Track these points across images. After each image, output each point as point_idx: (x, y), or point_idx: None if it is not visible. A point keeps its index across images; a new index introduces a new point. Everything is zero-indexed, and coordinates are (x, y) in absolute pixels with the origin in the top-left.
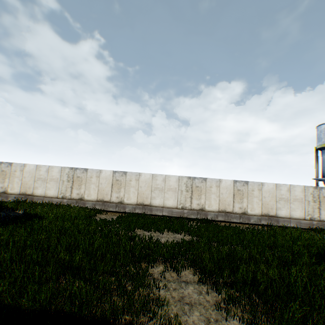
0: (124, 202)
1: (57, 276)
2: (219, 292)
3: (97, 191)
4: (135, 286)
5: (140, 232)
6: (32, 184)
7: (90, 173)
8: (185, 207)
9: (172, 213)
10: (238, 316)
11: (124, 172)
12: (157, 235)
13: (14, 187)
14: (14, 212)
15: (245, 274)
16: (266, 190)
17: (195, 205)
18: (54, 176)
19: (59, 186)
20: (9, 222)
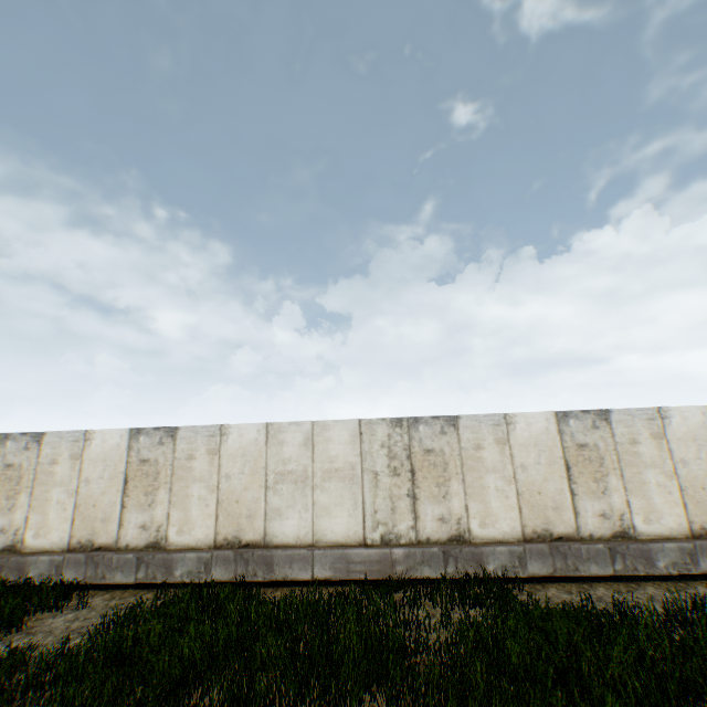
0: (167, 544)
1: None
2: None
3: (72, 510)
4: None
5: None
6: None
7: (50, 449)
8: (396, 536)
9: (350, 565)
10: None
11: (169, 431)
12: None
13: None
14: None
15: None
16: (682, 435)
17: (433, 525)
18: None
19: None
20: None
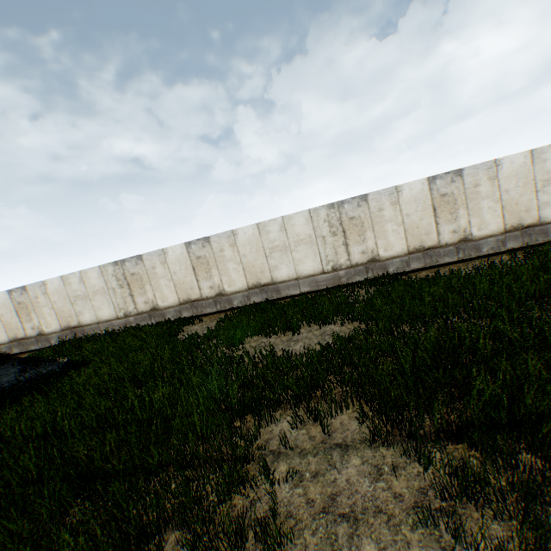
0: (225, 293)
1: (49, 515)
2: (423, 469)
3: (173, 287)
4: (213, 503)
5: (256, 341)
6: (70, 309)
7: (148, 262)
8: (339, 266)
9: (318, 283)
10: (490, 548)
11: (205, 240)
12: (288, 340)
13: (49, 322)
14: (56, 363)
15: (489, 406)
16: (508, 174)
17: (358, 256)
18: (96, 286)
19: (111, 299)
20: (28, 391)
